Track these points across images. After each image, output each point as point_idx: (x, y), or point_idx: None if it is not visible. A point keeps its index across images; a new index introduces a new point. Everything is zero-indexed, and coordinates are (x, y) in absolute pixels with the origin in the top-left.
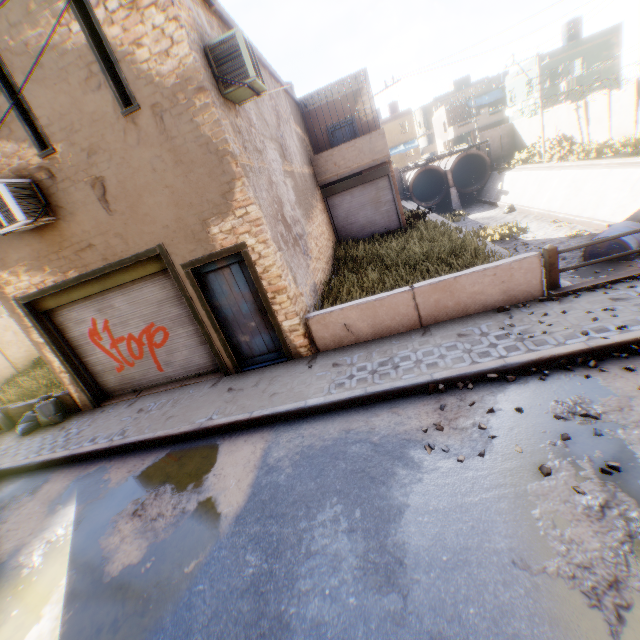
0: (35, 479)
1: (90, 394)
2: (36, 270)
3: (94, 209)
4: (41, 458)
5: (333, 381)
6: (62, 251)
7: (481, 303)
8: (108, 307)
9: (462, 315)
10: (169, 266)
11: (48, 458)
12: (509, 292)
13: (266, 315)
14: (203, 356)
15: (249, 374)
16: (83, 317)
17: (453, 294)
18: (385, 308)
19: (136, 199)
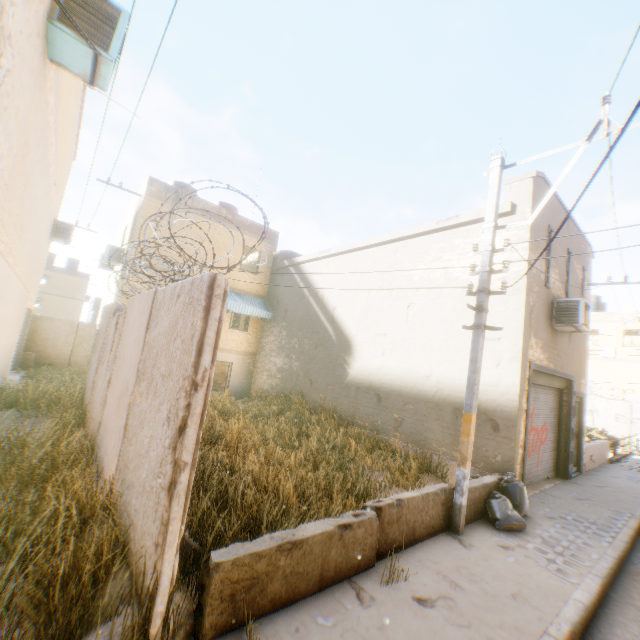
0: None
1: (524, 480)
2: (542, 350)
3: (565, 339)
4: (621, 537)
5: (634, 483)
6: (552, 349)
7: (602, 458)
8: (536, 398)
9: (600, 463)
10: (572, 389)
11: (627, 535)
12: (605, 455)
13: (575, 439)
14: (550, 460)
15: (580, 479)
16: None
17: (600, 451)
18: (594, 450)
19: (573, 347)
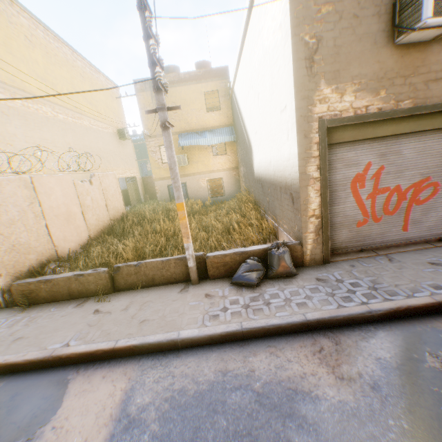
0: (409, 331)
1: (329, 246)
2: (366, 92)
3: None
4: (379, 305)
5: None
6: (410, 77)
7: None
8: (392, 152)
9: None
10: None
11: (397, 305)
12: None
13: None
14: None
15: None
16: (357, 159)
17: None
18: None
19: None
